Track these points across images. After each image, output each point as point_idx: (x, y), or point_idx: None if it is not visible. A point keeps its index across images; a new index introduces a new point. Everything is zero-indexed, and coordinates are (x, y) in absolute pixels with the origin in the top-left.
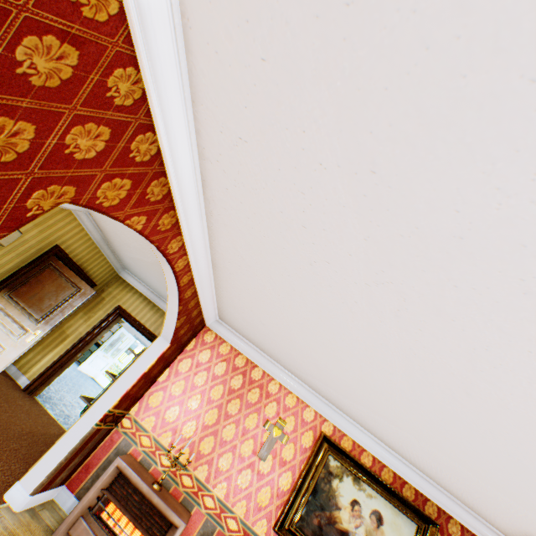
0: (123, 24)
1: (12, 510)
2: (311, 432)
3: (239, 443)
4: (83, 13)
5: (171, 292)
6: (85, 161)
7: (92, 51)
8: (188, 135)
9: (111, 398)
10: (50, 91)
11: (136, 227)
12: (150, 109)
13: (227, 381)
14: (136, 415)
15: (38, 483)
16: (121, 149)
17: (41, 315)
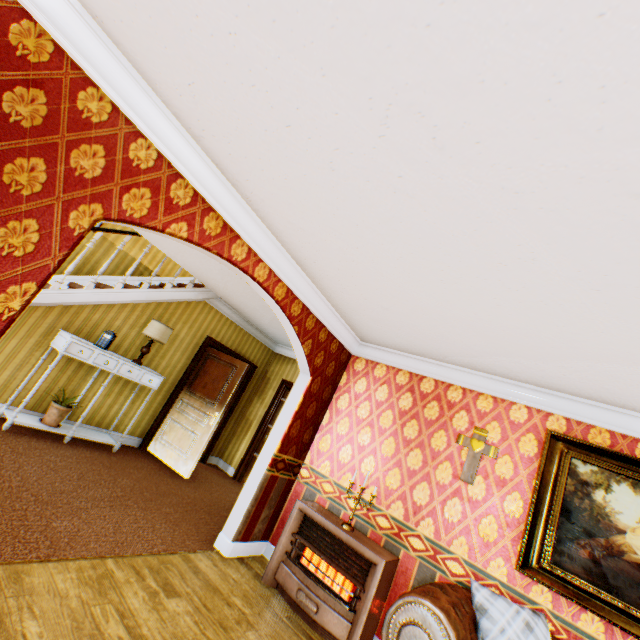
0: (64, 57)
1: (222, 555)
2: (529, 435)
3: (432, 469)
4: (31, 62)
5: (278, 315)
6: (97, 179)
7: (53, 87)
8: (171, 125)
9: (273, 442)
10: (40, 129)
11: (181, 235)
12: (127, 118)
13: (393, 404)
14: (311, 464)
15: (235, 530)
16: (122, 161)
17: (214, 399)
